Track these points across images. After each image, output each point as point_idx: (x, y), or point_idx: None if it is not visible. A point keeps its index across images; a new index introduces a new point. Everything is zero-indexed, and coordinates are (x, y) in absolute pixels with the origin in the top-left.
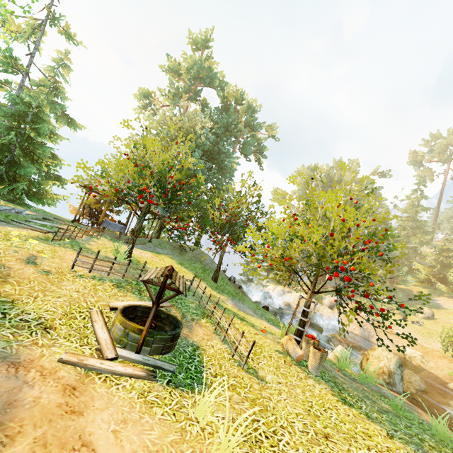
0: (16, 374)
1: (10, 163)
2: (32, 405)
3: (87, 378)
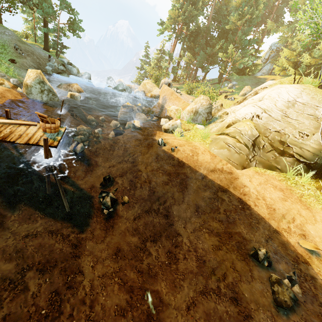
0: None
1: None
2: None
3: None
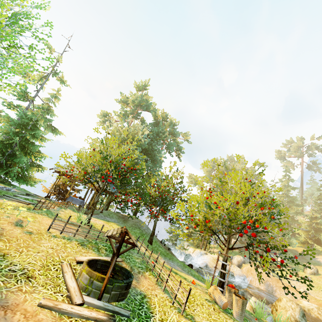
0: (5, 316)
1: (10, 155)
2: None
3: (61, 321)
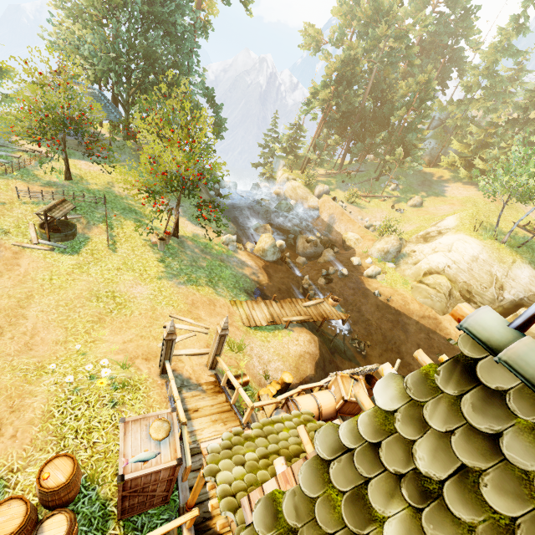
0: None
1: None
2: (3, 257)
3: (23, 250)
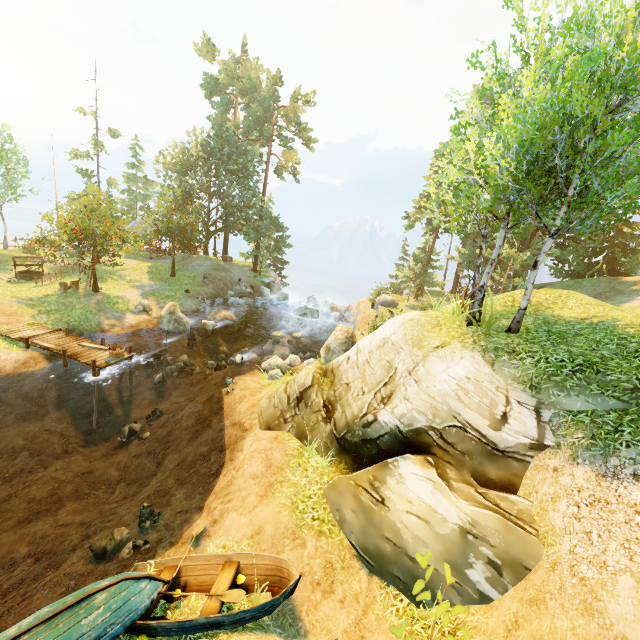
0: None
1: None
2: None
3: None
